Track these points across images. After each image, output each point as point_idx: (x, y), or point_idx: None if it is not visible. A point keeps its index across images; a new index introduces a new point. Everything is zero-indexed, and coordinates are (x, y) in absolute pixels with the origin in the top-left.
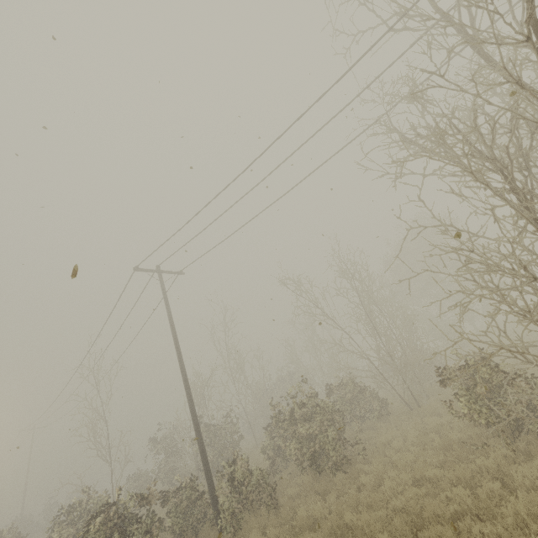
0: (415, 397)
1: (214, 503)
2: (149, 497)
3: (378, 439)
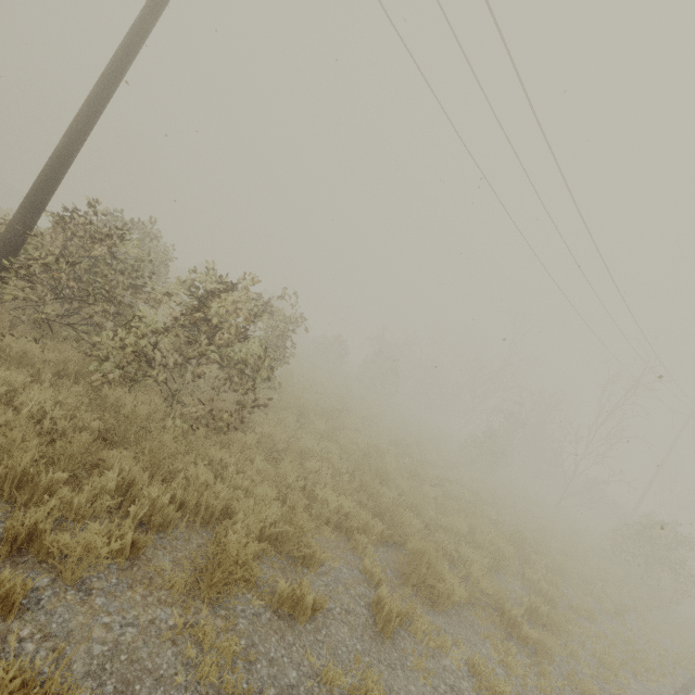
0: None
1: None
2: None
3: None
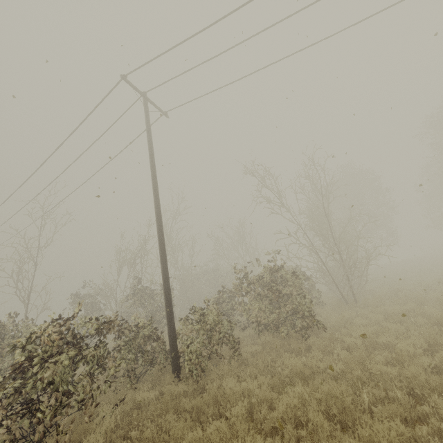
0: (344, 296)
1: (174, 346)
2: (105, 322)
3: (328, 319)
